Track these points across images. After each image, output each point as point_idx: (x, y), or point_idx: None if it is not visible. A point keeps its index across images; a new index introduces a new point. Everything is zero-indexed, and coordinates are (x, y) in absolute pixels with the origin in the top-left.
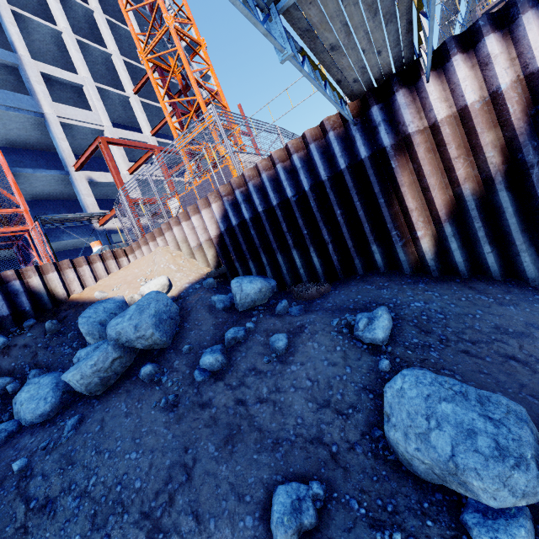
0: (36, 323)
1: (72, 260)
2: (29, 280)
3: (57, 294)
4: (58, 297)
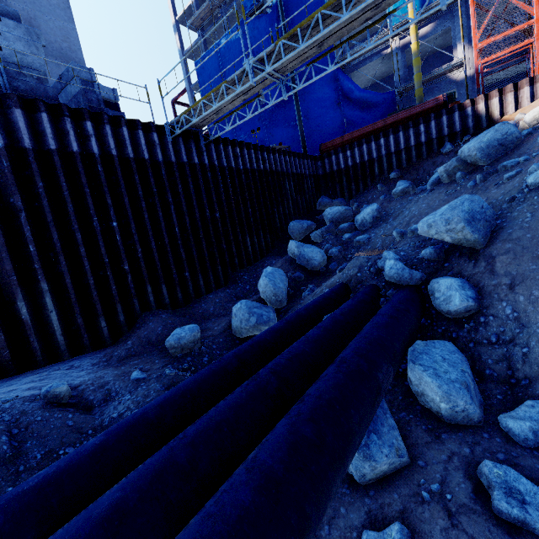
0: (469, 138)
1: (517, 83)
2: (478, 106)
3: (493, 116)
4: (493, 118)
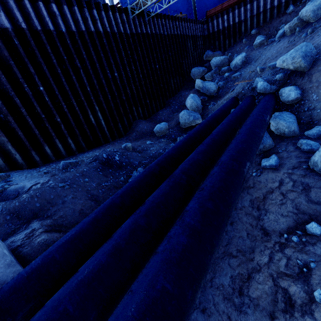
0: (306, 1)
1: None
2: None
3: None
4: None
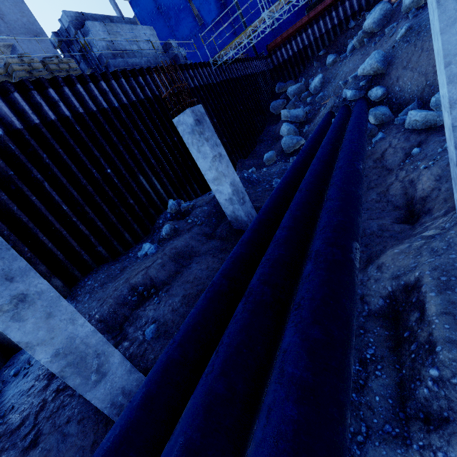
0: (364, 14)
1: None
2: None
3: None
4: None
